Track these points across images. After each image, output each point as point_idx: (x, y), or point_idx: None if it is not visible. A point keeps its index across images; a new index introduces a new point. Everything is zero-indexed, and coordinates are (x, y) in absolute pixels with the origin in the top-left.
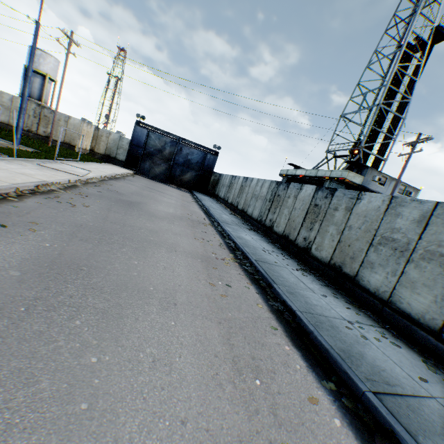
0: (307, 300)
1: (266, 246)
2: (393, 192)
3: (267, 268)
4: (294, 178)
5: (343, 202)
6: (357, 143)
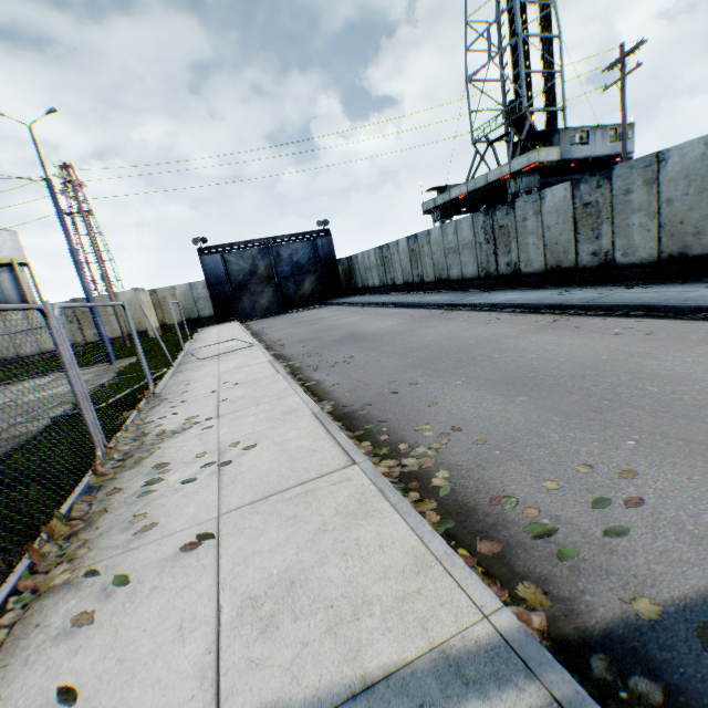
0: (707, 297)
1: (546, 292)
2: (624, 143)
3: (611, 301)
4: (450, 206)
5: (635, 177)
6: (516, 108)
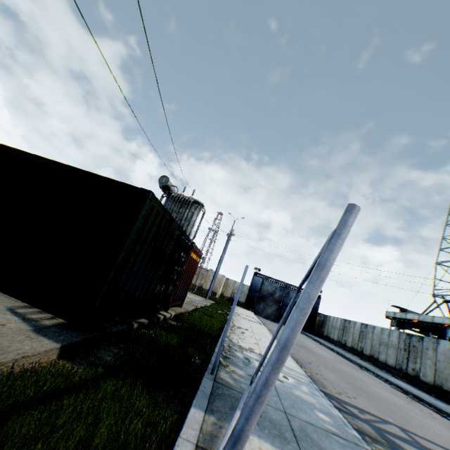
0: None
1: (424, 393)
2: None
3: (444, 409)
4: (404, 321)
5: None
6: None
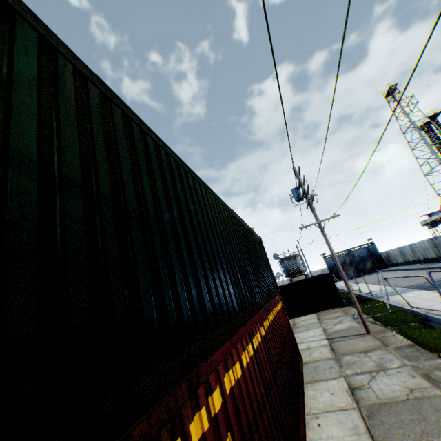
0: None
1: None
2: None
3: None
4: (433, 222)
5: None
6: None
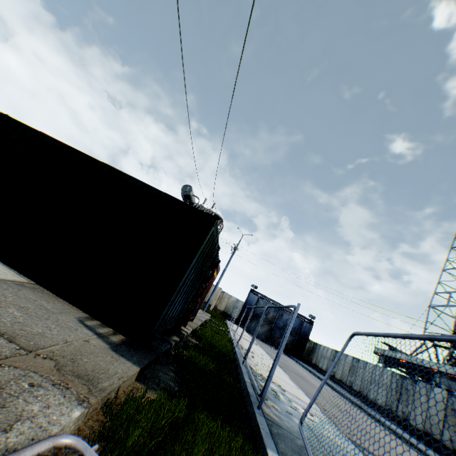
0: None
1: (414, 439)
2: None
3: None
4: (392, 360)
5: None
6: None
